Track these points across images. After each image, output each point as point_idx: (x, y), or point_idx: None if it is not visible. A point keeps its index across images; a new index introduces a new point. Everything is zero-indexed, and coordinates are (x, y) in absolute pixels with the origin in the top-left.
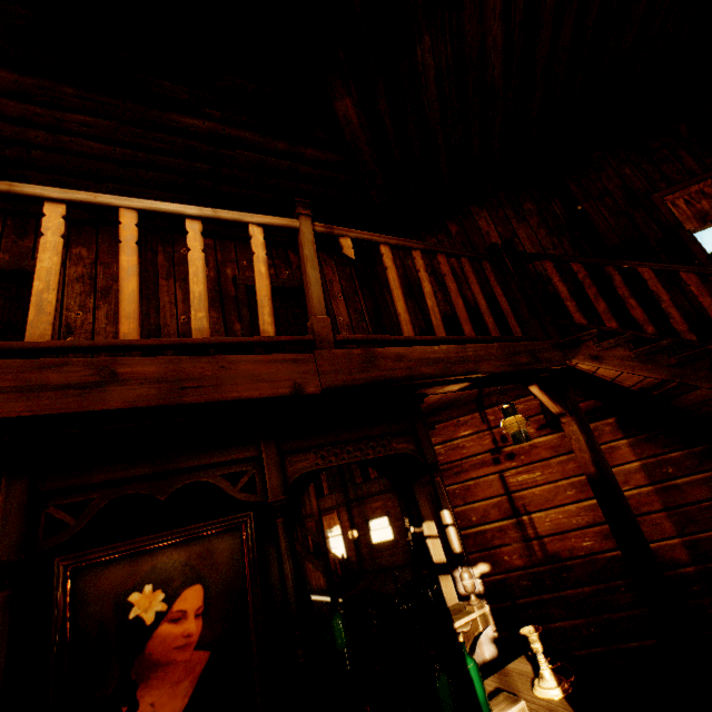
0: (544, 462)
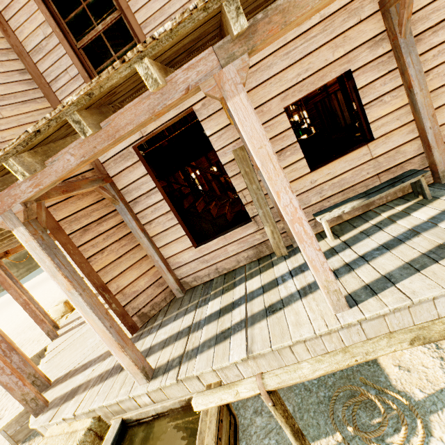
0: None
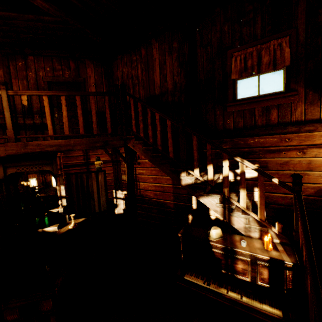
0: (147, 168)
